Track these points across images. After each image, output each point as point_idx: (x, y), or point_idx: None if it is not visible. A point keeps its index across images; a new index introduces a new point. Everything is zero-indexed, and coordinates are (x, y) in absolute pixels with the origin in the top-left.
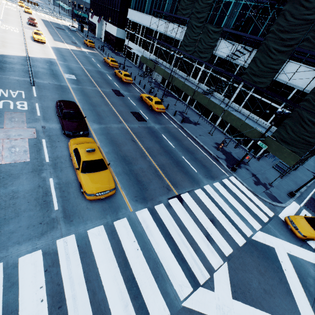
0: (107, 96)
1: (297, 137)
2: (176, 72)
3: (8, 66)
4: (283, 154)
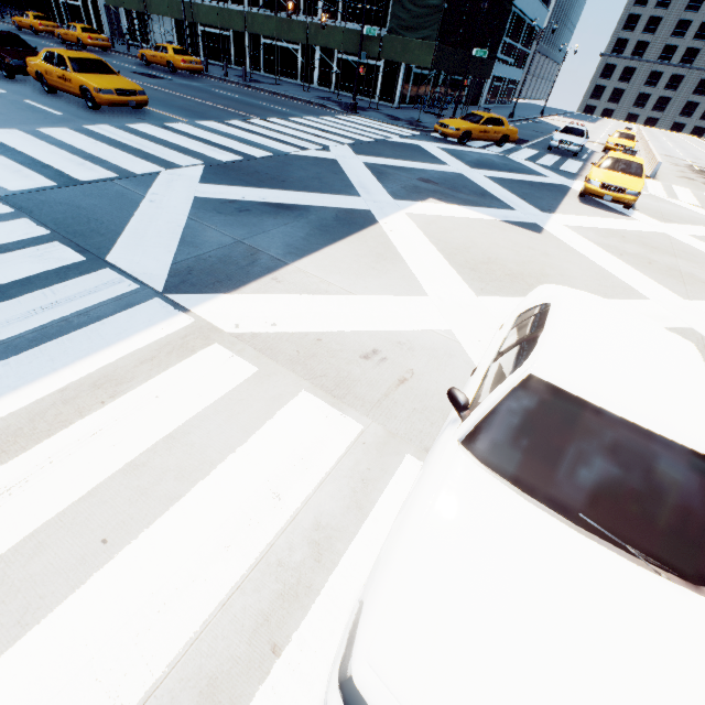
0: None
1: (420, 9)
2: None
3: None
4: (414, 53)
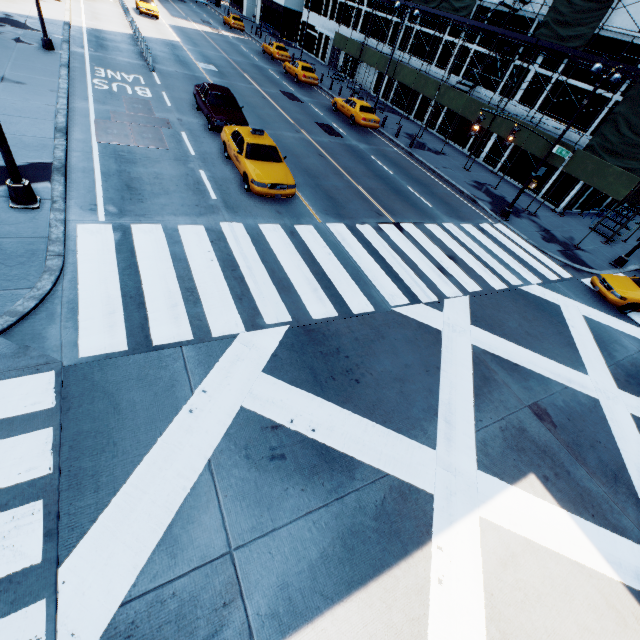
0: (273, 99)
1: (638, 138)
2: (405, 60)
3: (111, 45)
4: (606, 179)
